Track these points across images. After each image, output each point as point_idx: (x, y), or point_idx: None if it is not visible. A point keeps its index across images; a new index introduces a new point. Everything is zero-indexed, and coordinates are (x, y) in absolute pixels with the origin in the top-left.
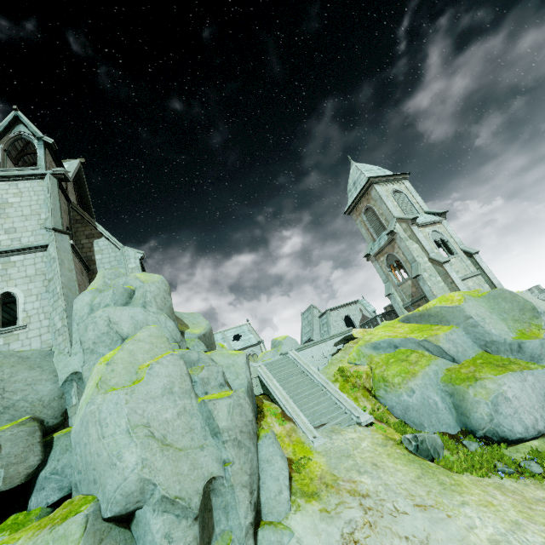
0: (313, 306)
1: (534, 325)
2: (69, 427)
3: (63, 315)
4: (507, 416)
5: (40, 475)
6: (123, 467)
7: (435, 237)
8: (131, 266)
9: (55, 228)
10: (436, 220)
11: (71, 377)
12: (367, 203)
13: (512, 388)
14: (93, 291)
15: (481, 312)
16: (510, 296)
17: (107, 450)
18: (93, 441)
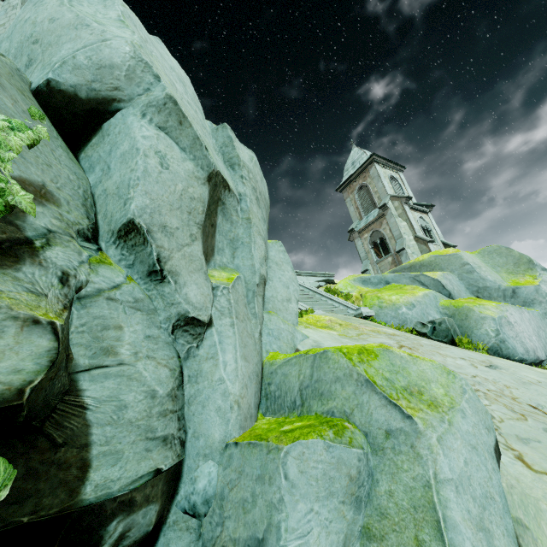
0: None
1: (528, 276)
2: None
3: None
4: (509, 337)
5: None
6: (103, 29)
7: (422, 223)
8: None
9: None
10: (424, 210)
11: None
12: (363, 180)
13: (513, 316)
14: None
15: (477, 261)
16: (506, 251)
17: (76, 11)
18: (47, 7)
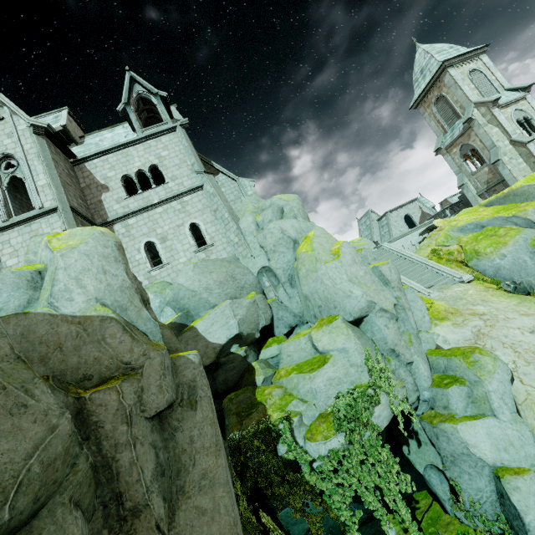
0: (371, 210)
1: None
2: (269, 299)
3: (237, 233)
4: None
5: (274, 320)
6: (355, 297)
7: (518, 116)
8: (249, 193)
9: (205, 171)
10: (519, 97)
11: (260, 270)
12: (438, 91)
13: None
14: (251, 213)
15: None
16: None
17: (342, 290)
18: (330, 288)
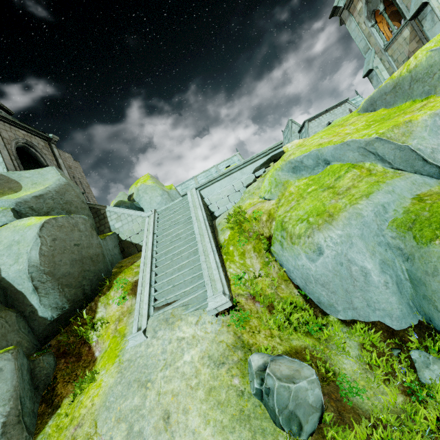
0: (291, 120)
1: None
2: None
3: None
4: None
5: None
6: None
7: None
8: None
9: None
10: None
11: None
12: None
13: None
14: None
15: None
16: None
17: None
18: None
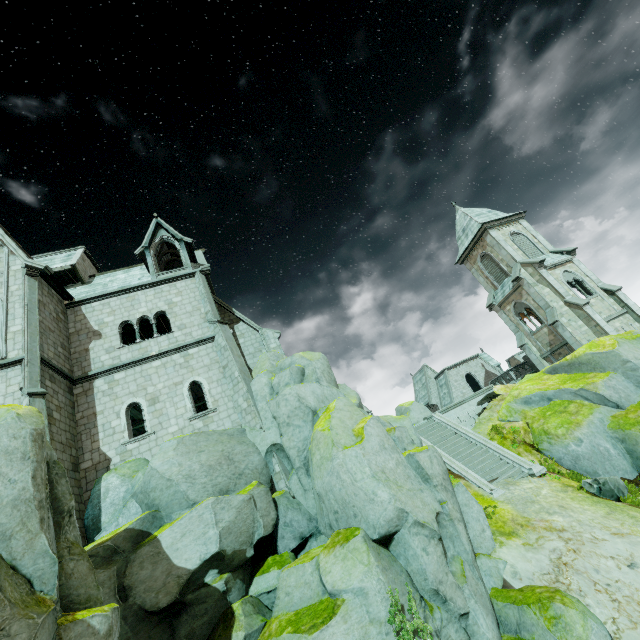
0: (426, 366)
1: None
2: (278, 491)
3: (247, 396)
4: None
5: (279, 527)
6: (380, 501)
7: (567, 278)
8: (272, 346)
9: (219, 320)
10: (565, 260)
11: (270, 449)
12: (482, 249)
13: None
14: (266, 373)
15: (639, 354)
16: None
17: (363, 490)
18: (348, 485)
